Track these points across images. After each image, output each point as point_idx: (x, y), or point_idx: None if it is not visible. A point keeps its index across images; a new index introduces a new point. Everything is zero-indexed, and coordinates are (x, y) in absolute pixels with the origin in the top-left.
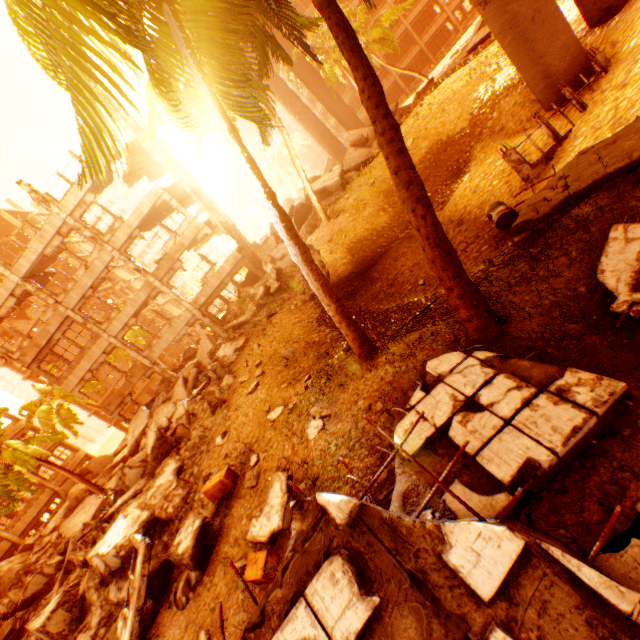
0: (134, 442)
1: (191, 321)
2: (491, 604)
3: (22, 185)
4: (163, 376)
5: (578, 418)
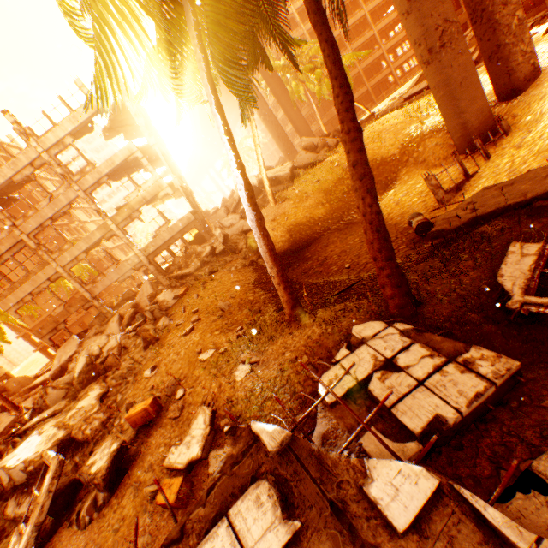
0: (59, 367)
1: (137, 266)
2: (403, 536)
3: (7, 115)
4: (100, 310)
5: (480, 386)
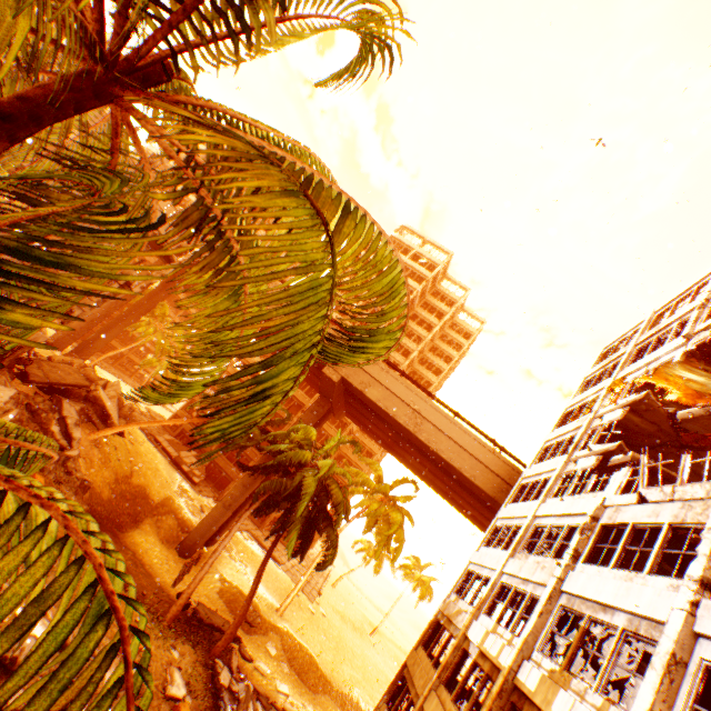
0: None
1: None
2: None
3: None
4: None
5: None
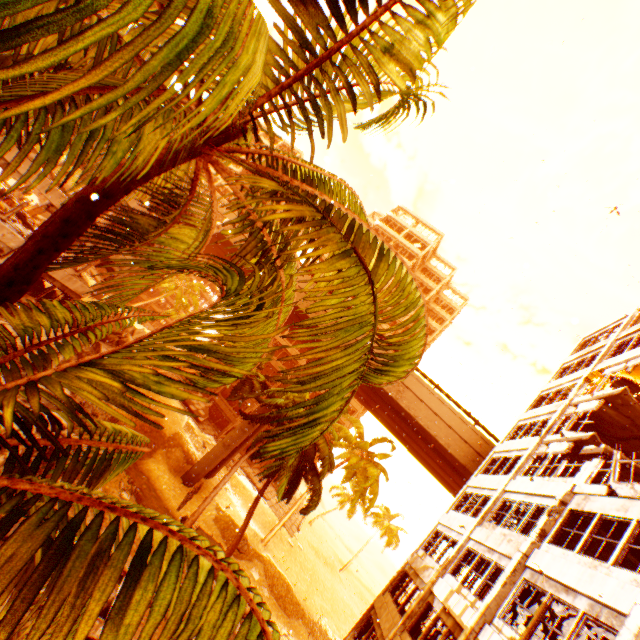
0: None
1: (2, 243)
2: None
3: None
4: None
5: None
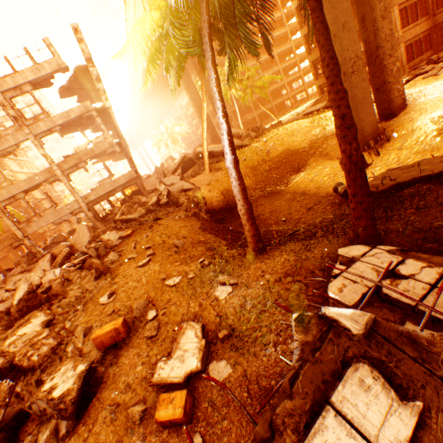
0: None
1: (76, 211)
2: None
3: None
4: (30, 250)
5: None
